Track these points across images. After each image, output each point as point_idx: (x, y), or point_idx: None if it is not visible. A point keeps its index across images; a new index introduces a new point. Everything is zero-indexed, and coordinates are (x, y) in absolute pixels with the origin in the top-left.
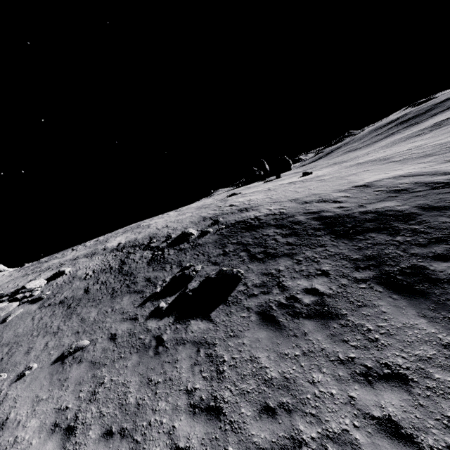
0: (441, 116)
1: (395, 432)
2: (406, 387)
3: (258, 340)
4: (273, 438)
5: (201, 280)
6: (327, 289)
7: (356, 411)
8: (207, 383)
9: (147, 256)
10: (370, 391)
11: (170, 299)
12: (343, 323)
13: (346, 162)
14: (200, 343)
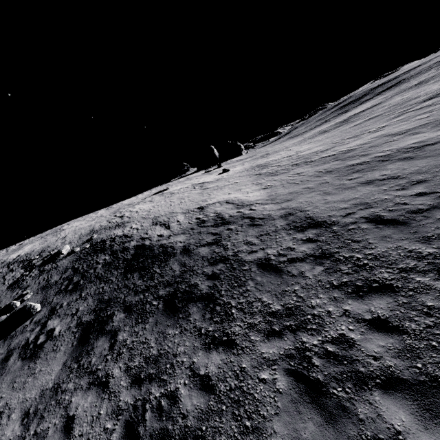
0: (361, 107)
1: None
2: None
3: None
4: None
5: (11, 313)
6: (59, 331)
7: None
8: None
9: (15, 277)
10: None
11: None
12: (30, 366)
13: (263, 158)
14: None
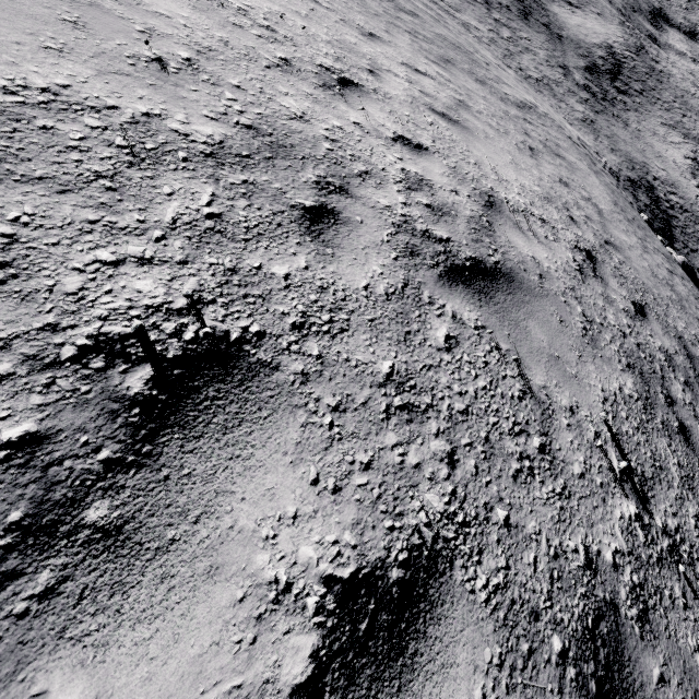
0: None
1: None
2: None
3: None
4: None
5: None
6: None
7: None
8: None
9: None
10: None
11: None
12: None
13: None
14: None
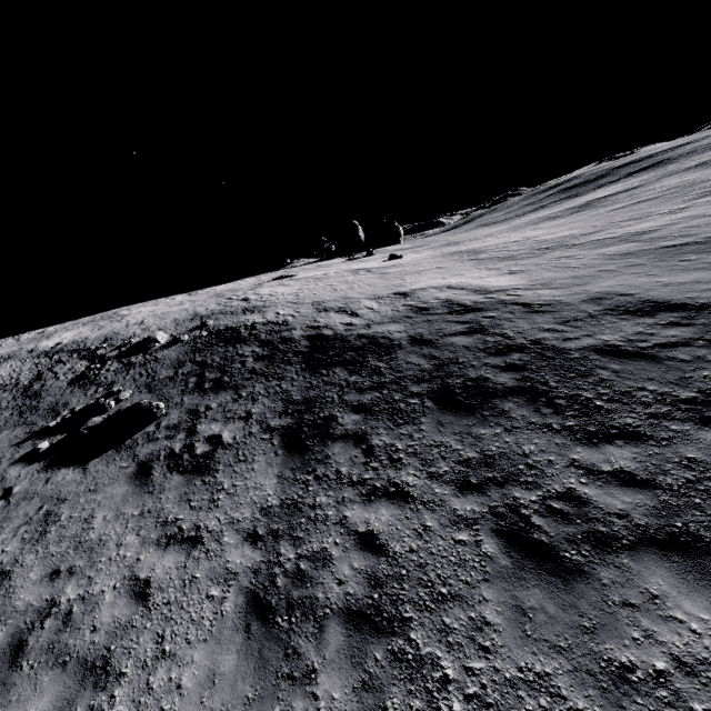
0: (603, 190)
1: (141, 591)
2: (191, 549)
3: (112, 497)
4: (36, 601)
5: (110, 415)
6: (231, 437)
7: (128, 573)
8: (21, 545)
9: (77, 371)
10: (160, 553)
11: (59, 438)
12: (207, 481)
13: (455, 246)
14: (50, 498)
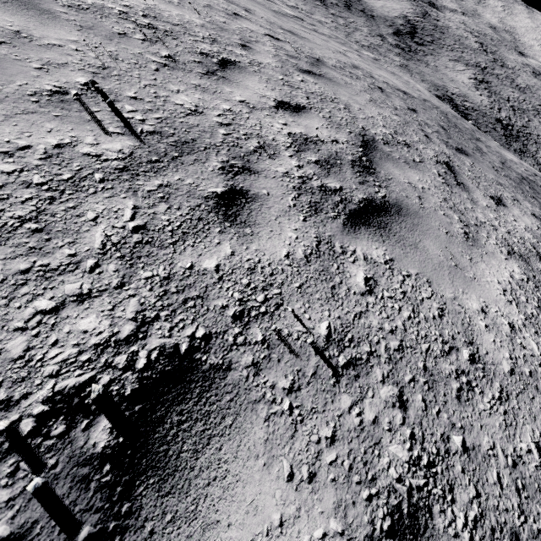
0: None
1: None
2: None
3: None
4: None
5: None
6: None
7: None
8: None
9: None
10: None
11: None
12: None
13: None
14: None
